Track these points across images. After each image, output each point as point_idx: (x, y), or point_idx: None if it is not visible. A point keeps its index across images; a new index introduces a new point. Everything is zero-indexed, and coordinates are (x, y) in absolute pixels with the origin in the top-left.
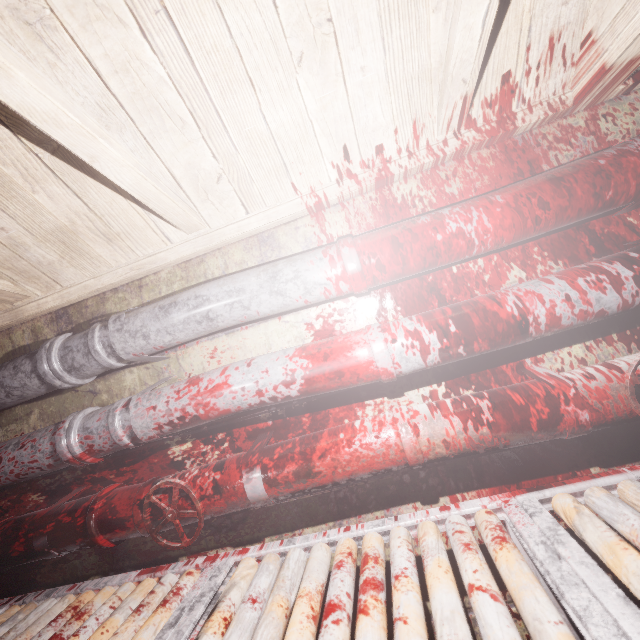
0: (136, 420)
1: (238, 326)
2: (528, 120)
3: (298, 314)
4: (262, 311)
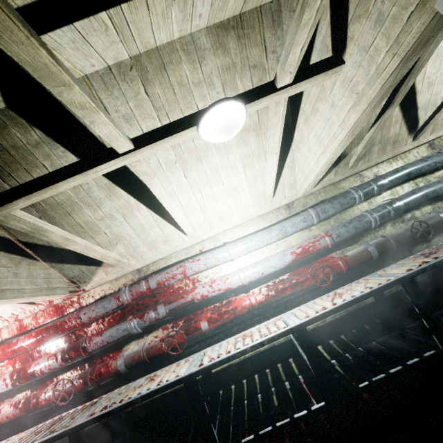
0: None
1: None
2: (57, 302)
3: None
4: None
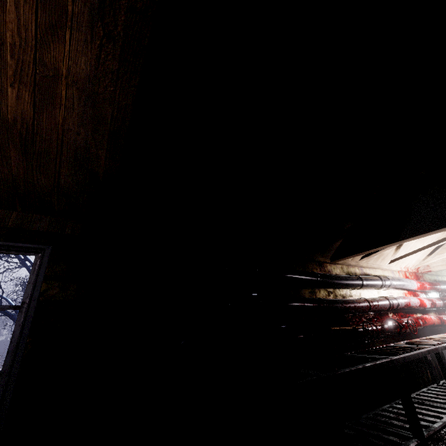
0: (402, 301)
1: (393, 288)
2: (419, 272)
3: (401, 290)
4: (408, 287)
